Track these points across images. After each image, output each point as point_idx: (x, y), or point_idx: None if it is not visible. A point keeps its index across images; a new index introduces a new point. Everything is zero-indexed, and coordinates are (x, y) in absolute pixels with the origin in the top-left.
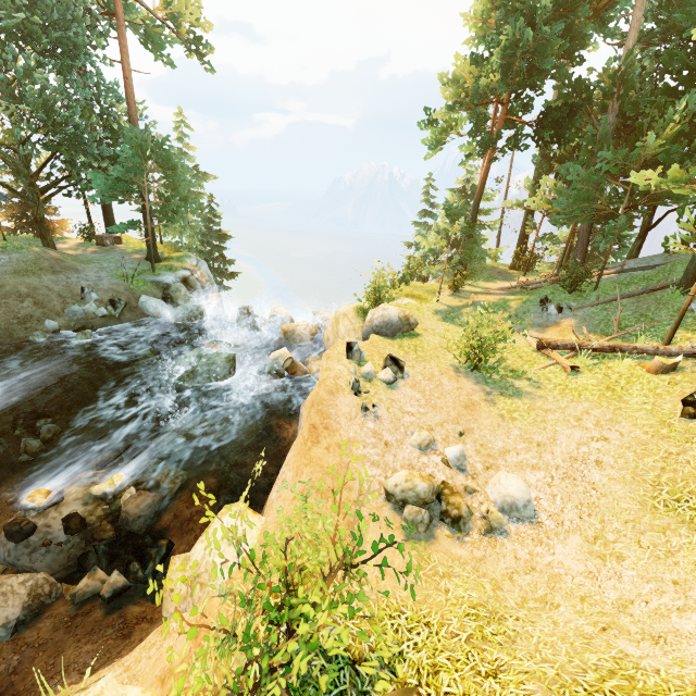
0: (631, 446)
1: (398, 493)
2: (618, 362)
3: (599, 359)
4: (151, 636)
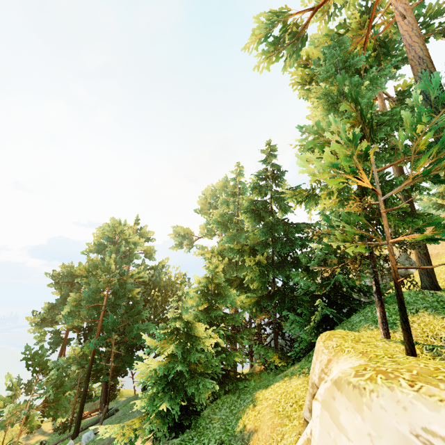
0: None
1: None
2: None
3: None
4: None
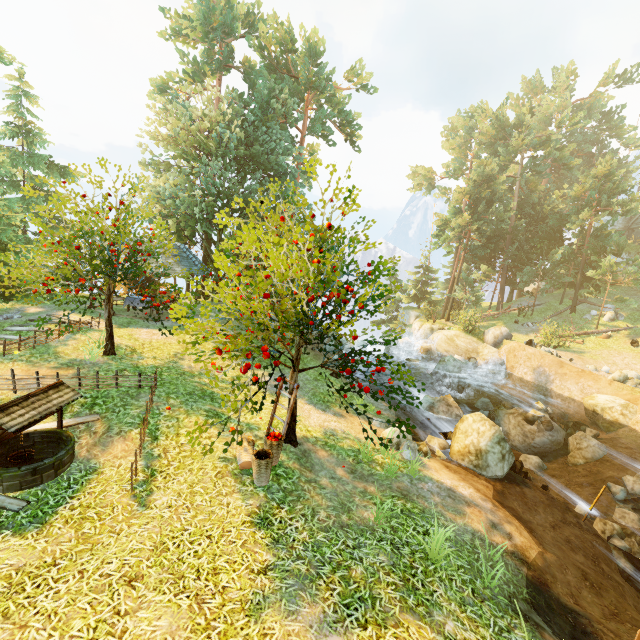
0: (634, 357)
1: (621, 378)
2: (589, 338)
3: (581, 338)
4: (636, 426)
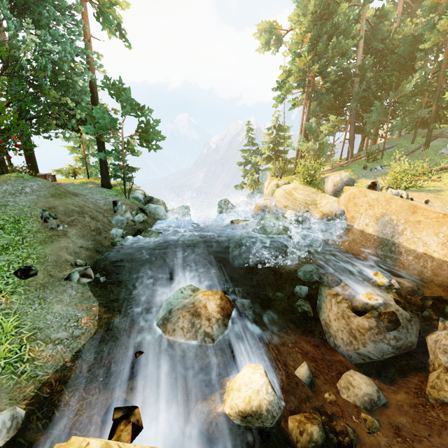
0: None
1: None
2: (446, 173)
3: (437, 175)
4: None
